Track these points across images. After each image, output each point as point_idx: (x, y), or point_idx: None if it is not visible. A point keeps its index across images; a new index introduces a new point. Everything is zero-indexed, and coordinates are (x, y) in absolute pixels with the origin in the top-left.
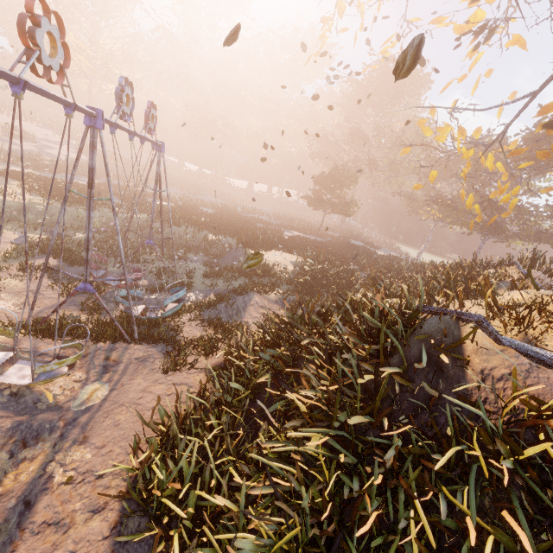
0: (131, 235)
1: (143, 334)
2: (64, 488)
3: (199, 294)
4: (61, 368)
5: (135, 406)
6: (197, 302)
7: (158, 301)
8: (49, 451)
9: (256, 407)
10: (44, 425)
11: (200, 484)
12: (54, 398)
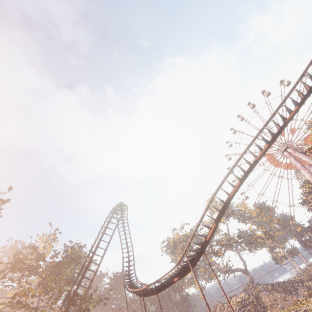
0: None
1: None
2: None
3: None
4: None
5: None
6: None
7: None
8: None
9: None
10: None
11: None
12: None
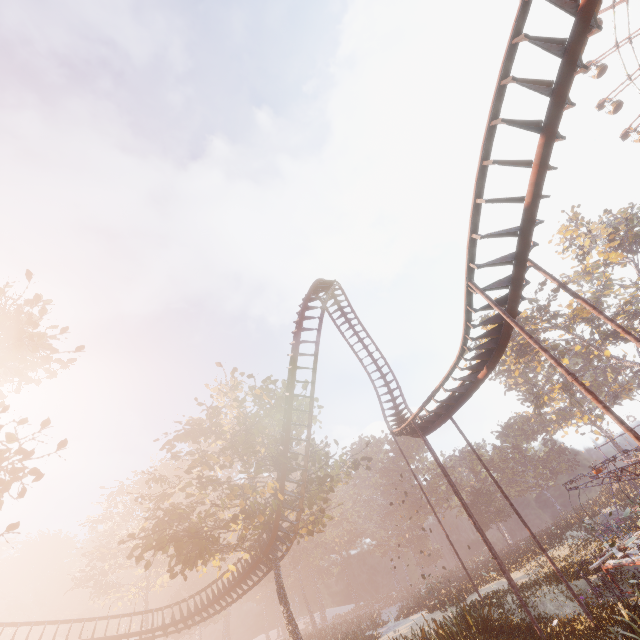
0: None
1: None
2: None
3: None
4: None
5: None
6: None
7: None
8: None
9: None
10: None
11: None
12: None
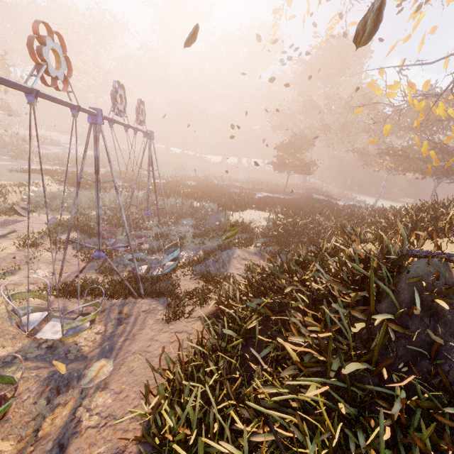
0: (134, 209)
1: (148, 290)
2: (90, 432)
3: (190, 252)
4: (84, 323)
5: (145, 354)
6: (189, 259)
7: (158, 261)
8: (78, 397)
9: (248, 351)
10: (73, 374)
11: (205, 427)
12: (81, 349)
